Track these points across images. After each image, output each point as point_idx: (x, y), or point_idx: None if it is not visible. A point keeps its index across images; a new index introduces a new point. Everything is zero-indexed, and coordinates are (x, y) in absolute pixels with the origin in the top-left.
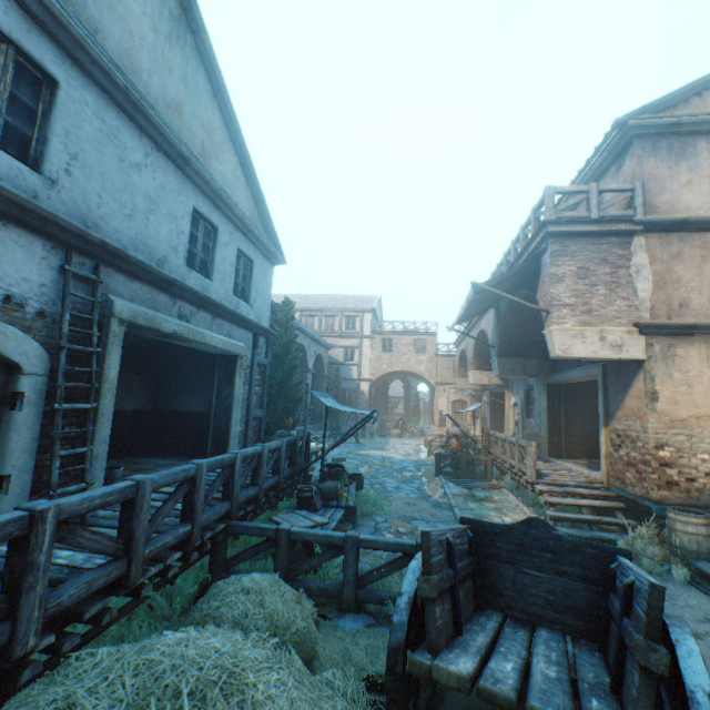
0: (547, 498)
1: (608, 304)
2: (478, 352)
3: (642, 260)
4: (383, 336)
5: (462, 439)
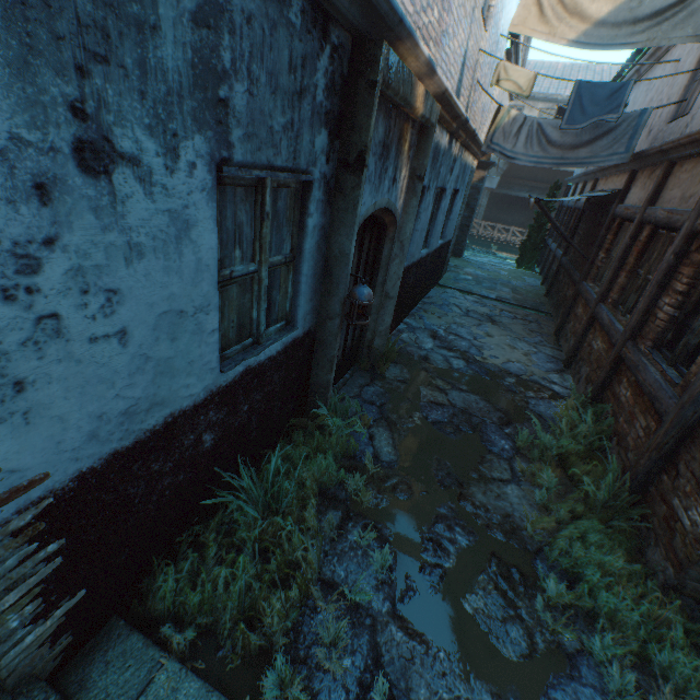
0: None
1: None
2: None
3: None
4: None
5: None
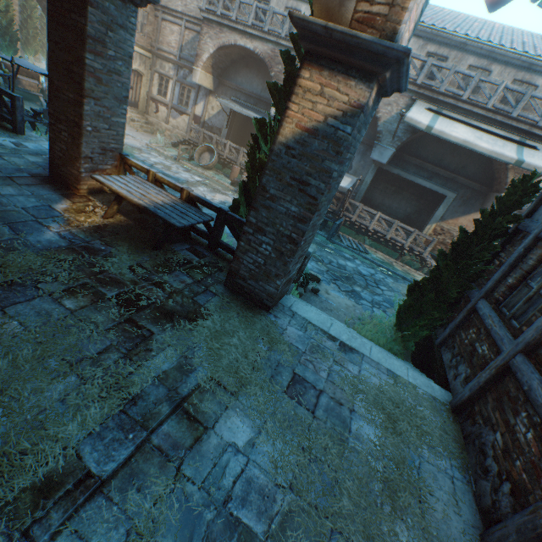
0: None
1: None
2: None
3: None
4: None
5: None
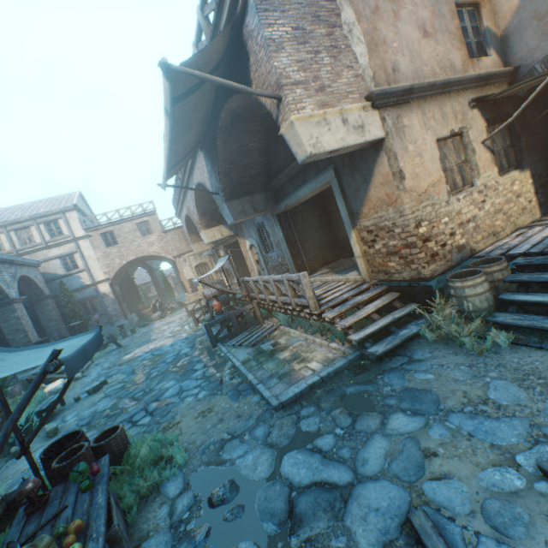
0: (345, 324)
1: (337, 76)
2: (202, 210)
3: (351, 16)
4: (101, 231)
5: (221, 297)
